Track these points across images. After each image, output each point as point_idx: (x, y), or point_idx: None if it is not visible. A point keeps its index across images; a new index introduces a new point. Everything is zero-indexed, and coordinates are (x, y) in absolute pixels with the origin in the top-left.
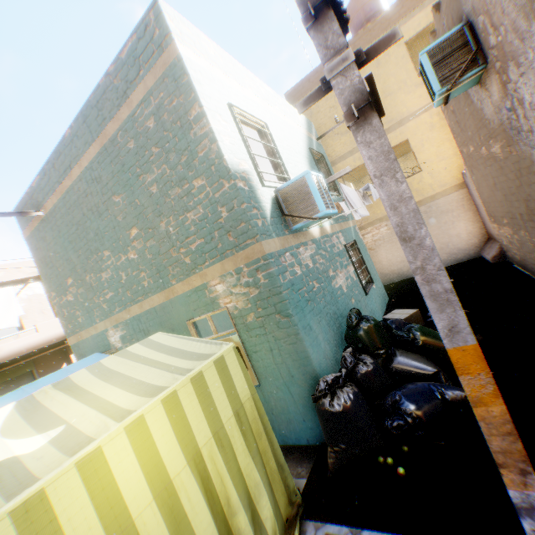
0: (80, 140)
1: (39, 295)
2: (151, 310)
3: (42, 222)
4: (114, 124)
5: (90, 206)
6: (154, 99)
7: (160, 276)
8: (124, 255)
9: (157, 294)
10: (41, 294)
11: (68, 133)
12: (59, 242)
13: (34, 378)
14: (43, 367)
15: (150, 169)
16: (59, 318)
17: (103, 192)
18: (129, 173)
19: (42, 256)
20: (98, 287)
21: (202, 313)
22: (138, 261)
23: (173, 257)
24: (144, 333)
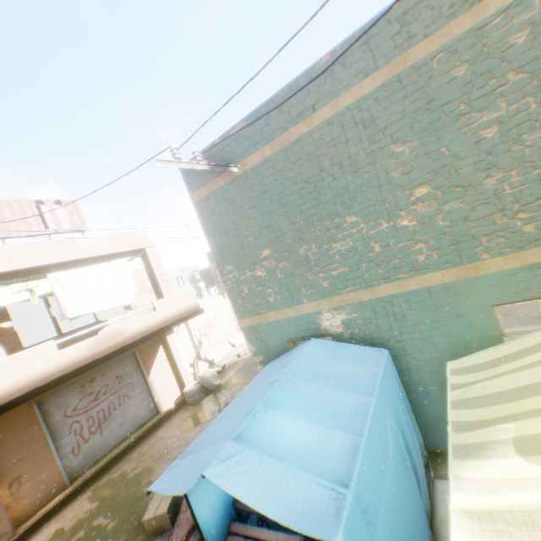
0: (345, 70)
1: (139, 270)
2: (420, 291)
3: (231, 181)
4: (431, 43)
5: (337, 158)
6: (540, 1)
7: (457, 248)
8: (387, 221)
9: (440, 271)
10: (141, 269)
11: (323, 62)
12: (258, 205)
13: (135, 359)
14: (142, 348)
15: (491, 105)
16: (230, 295)
17: (371, 140)
18: (438, 112)
19: (218, 222)
20: (318, 261)
21: (532, 297)
22: (415, 229)
23: (495, 223)
24: (393, 317)
